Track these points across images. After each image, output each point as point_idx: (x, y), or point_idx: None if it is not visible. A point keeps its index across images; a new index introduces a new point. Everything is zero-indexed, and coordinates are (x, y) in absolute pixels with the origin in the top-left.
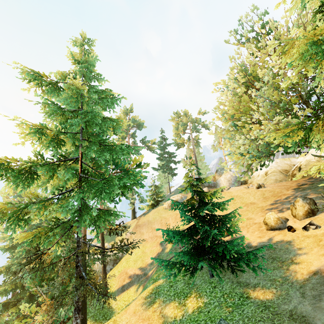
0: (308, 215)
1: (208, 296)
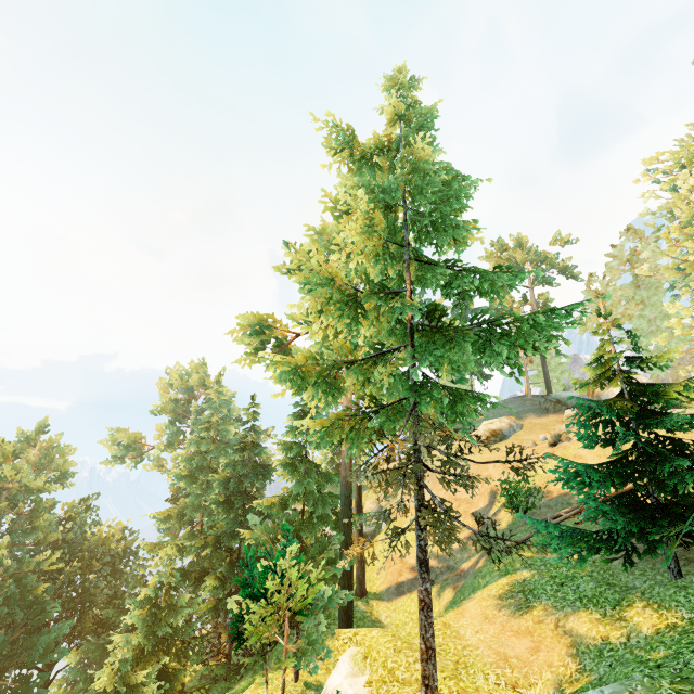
0: None
1: (690, 609)
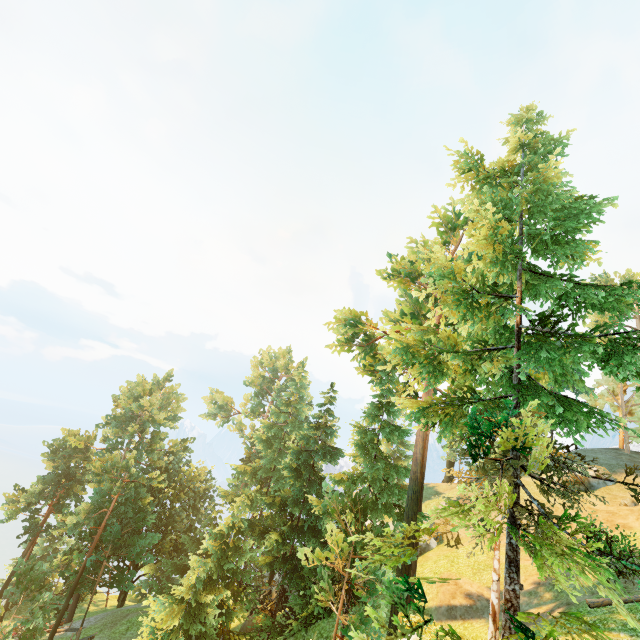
0: None
1: None
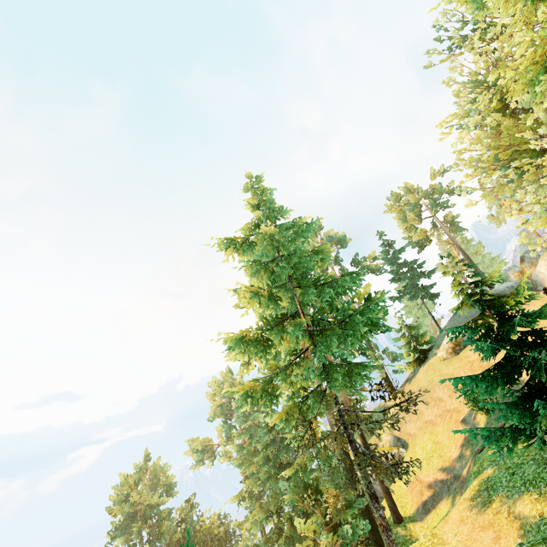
0: None
1: None
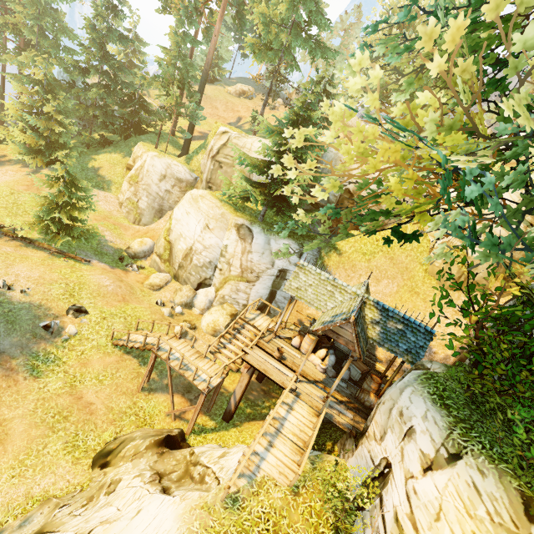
0: None
1: None
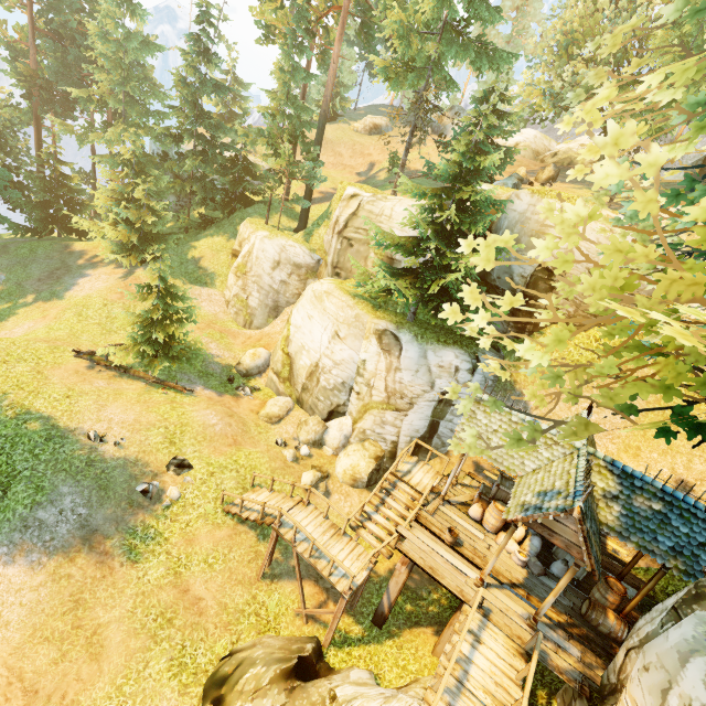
0: (547, 181)
1: None
